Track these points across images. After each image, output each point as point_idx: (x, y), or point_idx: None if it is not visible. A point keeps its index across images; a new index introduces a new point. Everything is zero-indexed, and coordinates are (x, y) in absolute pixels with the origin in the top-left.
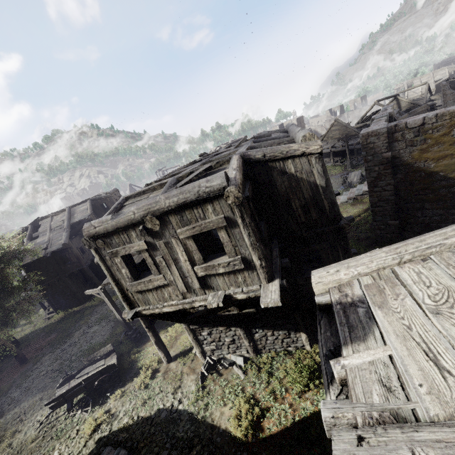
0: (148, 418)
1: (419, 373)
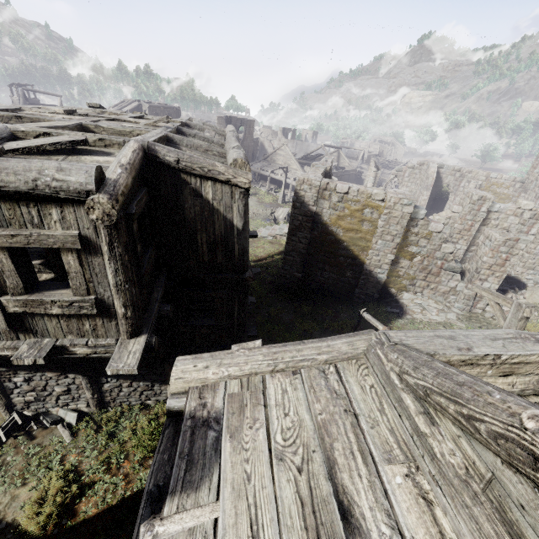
0: None
1: None
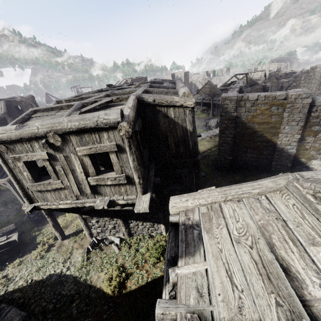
0: (40, 281)
1: (220, 285)
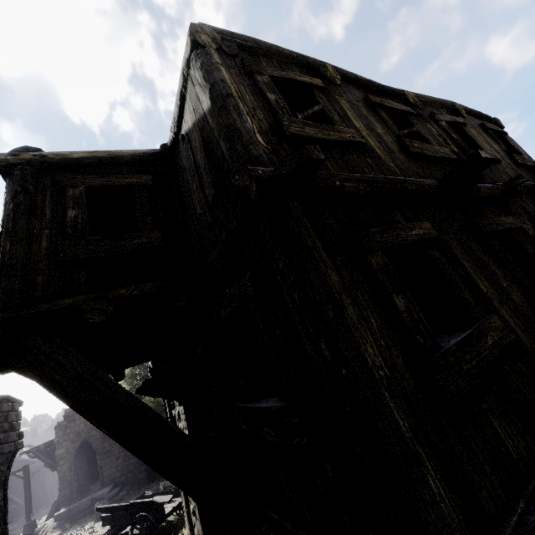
0: None
1: None
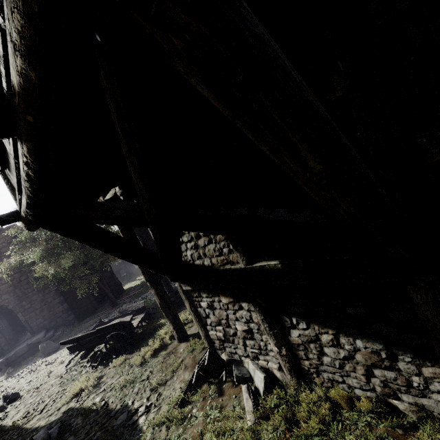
0: (109, 412)
1: None
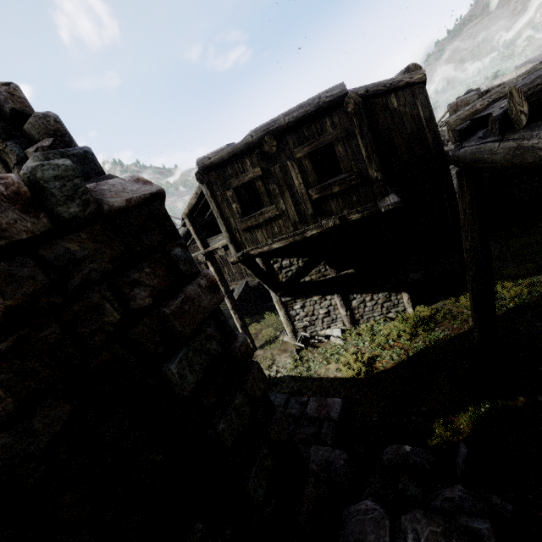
0: None
1: None
